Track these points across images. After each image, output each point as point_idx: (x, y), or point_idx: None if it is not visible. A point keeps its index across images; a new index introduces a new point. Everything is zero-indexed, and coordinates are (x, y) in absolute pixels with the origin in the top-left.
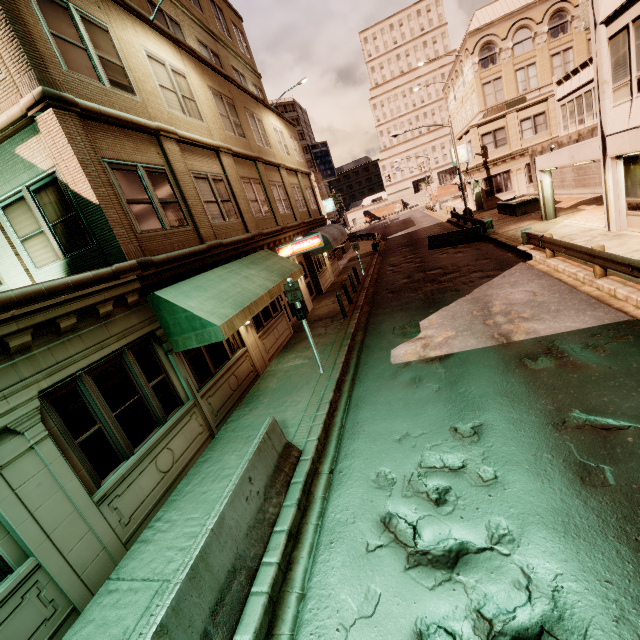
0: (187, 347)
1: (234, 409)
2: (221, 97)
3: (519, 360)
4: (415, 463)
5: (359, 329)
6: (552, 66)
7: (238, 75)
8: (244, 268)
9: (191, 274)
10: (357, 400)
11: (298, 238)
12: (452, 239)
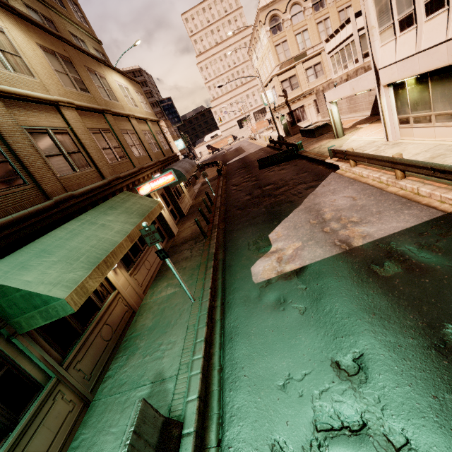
0: (33, 326)
1: (111, 360)
2: (55, 55)
3: (368, 267)
4: (309, 424)
5: (219, 247)
6: (318, 31)
7: (77, 40)
8: (101, 215)
9: (35, 236)
10: (230, 332)
11: (156, 175)
12: (275, 159)
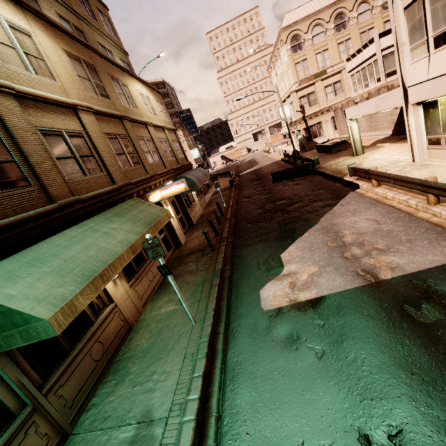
0: (11, 346)
1: (99, 383)
2: (80, 61)
3: (400, 308)
4: None
5: (226, 262)
6: (339, 51)
7: (105, 50)
8: (105, 222)
9: (31, 242)
10: (233, 369)
11: (168, 182)
12: (289, 174)
